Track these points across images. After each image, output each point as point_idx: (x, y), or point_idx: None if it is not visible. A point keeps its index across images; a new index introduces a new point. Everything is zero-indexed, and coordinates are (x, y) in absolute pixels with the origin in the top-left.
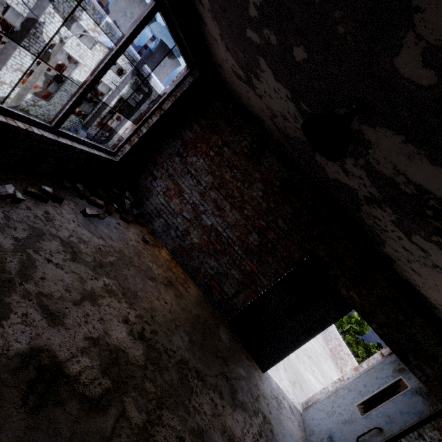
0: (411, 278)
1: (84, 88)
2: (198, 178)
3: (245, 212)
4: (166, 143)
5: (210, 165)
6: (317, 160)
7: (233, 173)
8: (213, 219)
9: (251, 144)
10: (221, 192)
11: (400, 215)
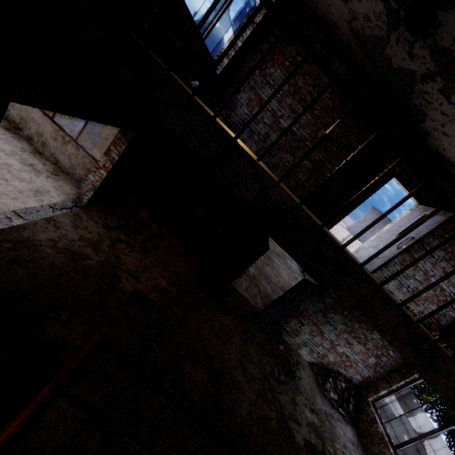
0: (440, 145)
1: (228, 3)
2: (276, 87)
3: (315, 112)
4: (246, 58)
5: (286, 74)
6: (386, 54)
7: (305, 80)
8: (289, 121)
9: (320, 52)
10: (295, 98)
11: (447, 80)
